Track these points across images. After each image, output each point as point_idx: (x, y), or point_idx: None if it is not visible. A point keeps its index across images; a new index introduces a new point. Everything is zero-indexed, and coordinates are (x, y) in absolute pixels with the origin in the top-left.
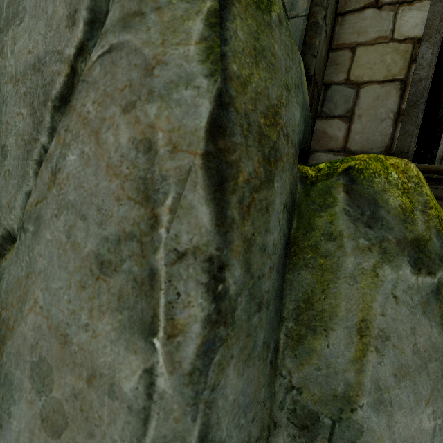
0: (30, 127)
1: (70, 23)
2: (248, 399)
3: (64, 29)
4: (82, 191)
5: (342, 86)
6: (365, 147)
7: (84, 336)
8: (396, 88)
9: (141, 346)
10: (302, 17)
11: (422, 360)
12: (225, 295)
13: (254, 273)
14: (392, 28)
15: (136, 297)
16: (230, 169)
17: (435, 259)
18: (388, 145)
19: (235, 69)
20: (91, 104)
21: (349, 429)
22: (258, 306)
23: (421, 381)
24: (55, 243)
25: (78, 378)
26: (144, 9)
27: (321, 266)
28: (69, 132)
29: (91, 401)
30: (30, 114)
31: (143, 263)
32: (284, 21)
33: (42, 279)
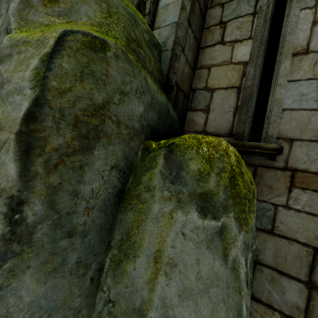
0: None
1: None
2: (54, 303)
3: None
4: None
5: (202, 90)
6: (216, 129)
7: None
8: (234, 92)
9: None
10: (169, 51)
11: (205, 285)
12: (22, 222)
13: (61, 210)
14: (231, 56)
15: None
16: (37, 141)
17: (219, 208)
18: (230, 128)
19: (55, 84)
20: None
21: None
22: (68, 234)
23: (202, 302)
24: None
25: None
26: (13, 53)
27: (139, 210)
28: None
29: None
30: None
31: None
32: (122, 55)
33: None
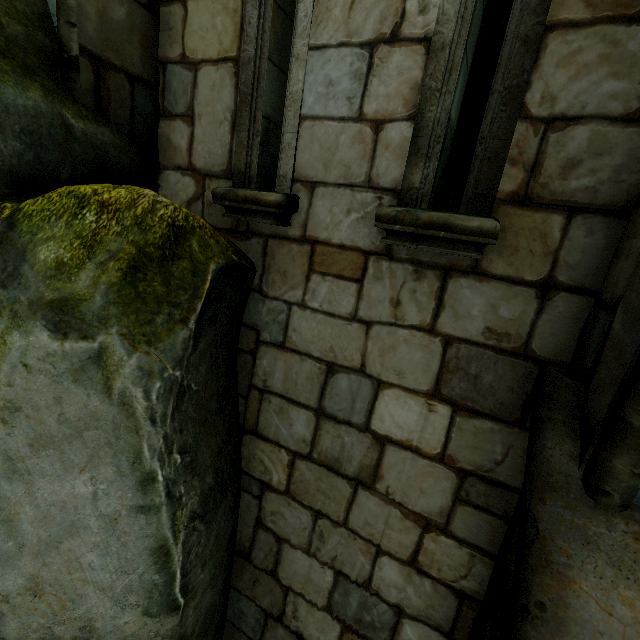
0: None
1: None
2: None
3: None
4: None
5: (178, 66)
6: (207, 163)
7: None
8: (229, 72)
9: None
10: None
11: (75, 429)
12: None
13: None
14: None
15: None
16: None
17: (93, 322)
18: (229, 160)
19: None
20: None
21: None
22: None
23: (73, 449)
24: None
25: None
26: None
27: None
28: None
29: None
30: None
31: None
32: None
33: None
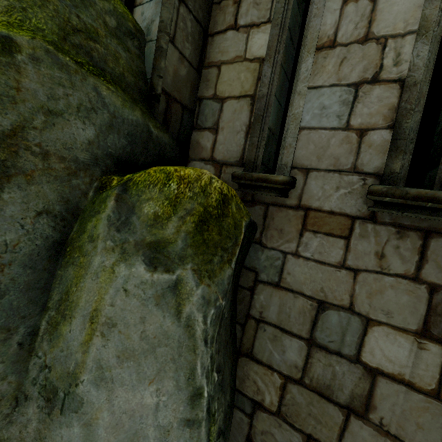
0: None
1: None
2: None
3: None
4: None
5: (211, 100)
6: (225, 156)
7: None
8: (247, 103)
9: None
10: (154, 41)
11: (151, 345)
12: None
13: None
14: (245, 49)
15: None
16: None
17: (175, 259)
18: (242, 155)
19: None
20: None
21: (74, 401)
22: None
23: (147, 362)
24: None
25: None
26: None
27: (81, 264)
28: None
29: None
30: None
31: None
32: (46, 57)
33: None
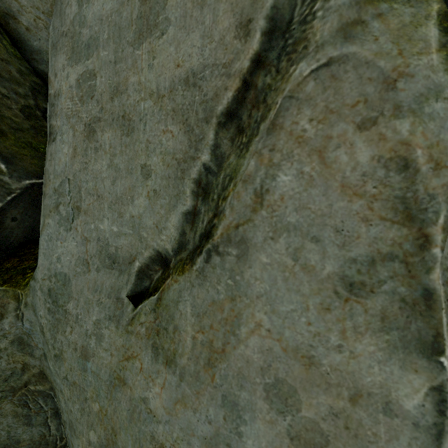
0: (185, 145)
1: (242, 33)
2: None
3: (231, 40)
4: (307, 212)
5: None
6: None
7: (337, 357)
8: None
9: (423, 365)
10: None
11: None
12: None
13: None
14: None
15: (408, 317)
16: None
17: None
18: None
19: None
20: (307, 122)
21: None
22: None
23: None
24: (276, 267)
25: (336, 397)
26: (363, 17)
27: None
28: (277, 152)
29: (359, 419)
30: (183, 132)
31: (412, 283)
32: None
33: (264, 302)
